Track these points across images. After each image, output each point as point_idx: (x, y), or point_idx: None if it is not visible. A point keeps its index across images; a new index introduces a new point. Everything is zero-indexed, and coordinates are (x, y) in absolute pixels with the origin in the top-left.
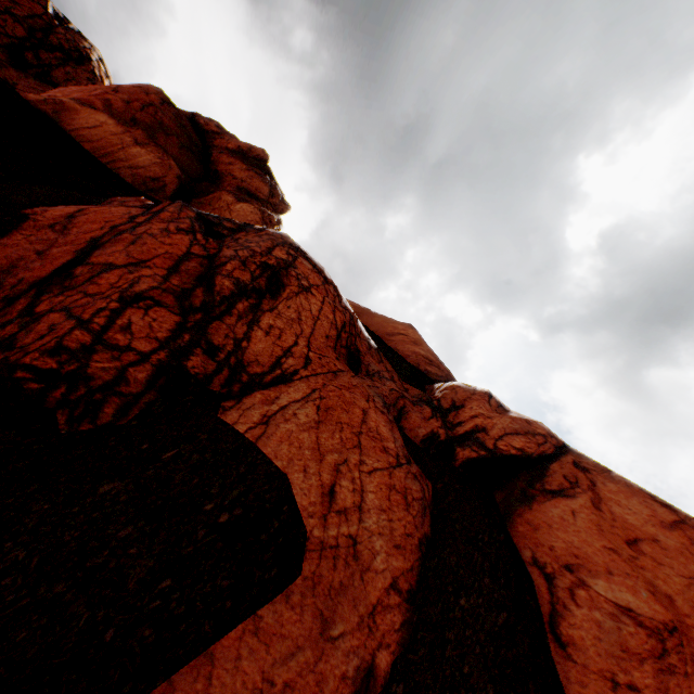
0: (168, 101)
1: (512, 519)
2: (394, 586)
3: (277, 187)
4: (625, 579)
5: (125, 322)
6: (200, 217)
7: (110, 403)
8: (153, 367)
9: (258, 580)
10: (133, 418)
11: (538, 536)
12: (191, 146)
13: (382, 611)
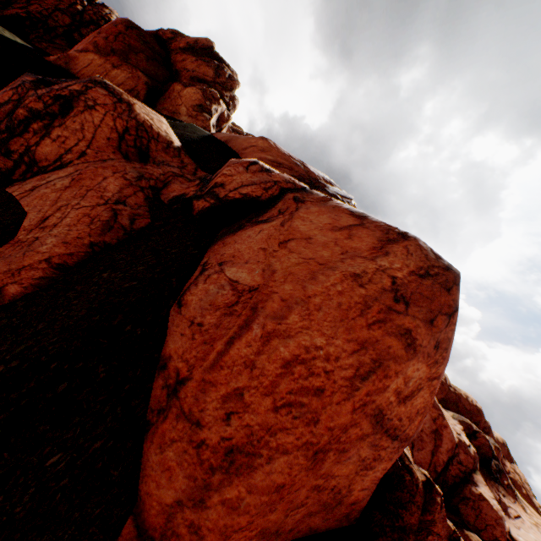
0: (130, 26)
1: (216, 243)
2: (48, 260)
3: (226, 68)
4: (253, 265)
5: None
6: (40, 81)
7: None
8: None
9: None
10: None
11: (222, 249)
12: (155, 57)
13: (30, 270)
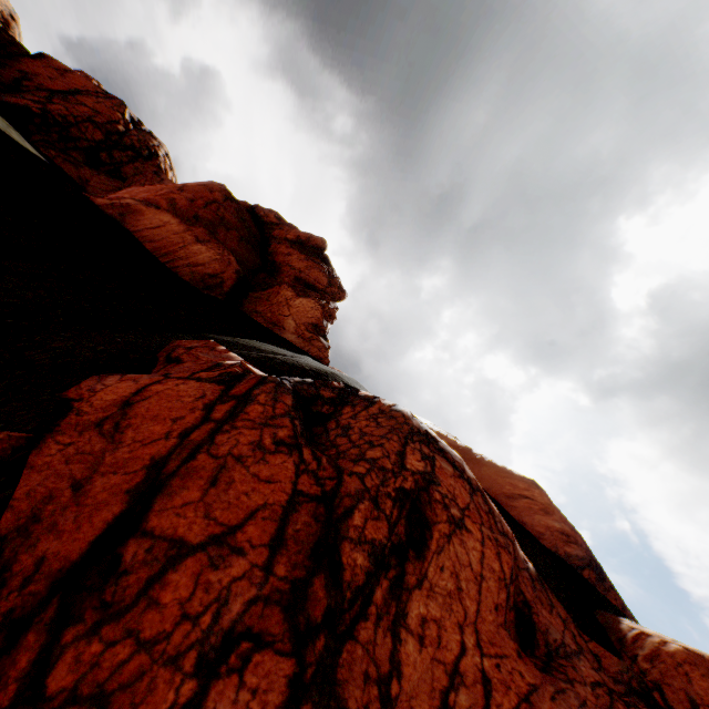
0: (231, 197)
1: None
2: None
3: (333, 273)
4: None
5: None
6: (296, 398)
7: None
8: None
9: None
10: None
11: None
12: (250, 238)
13: None
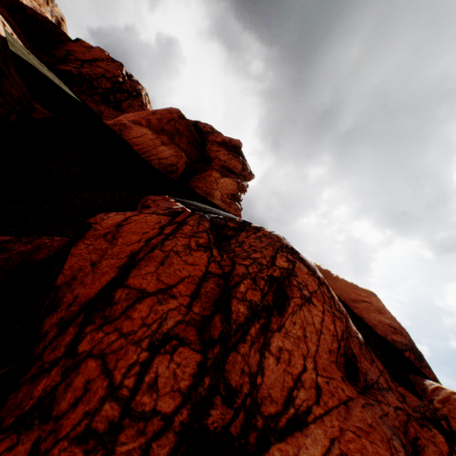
0: (182, 116)
1: None
2: None
3: (246, 163)
4: None
5: (151, 377)
6: (212, 224)
7: None
8: (175, 435)
9: None
10: None
11: None
12: (194, 142)
13: None
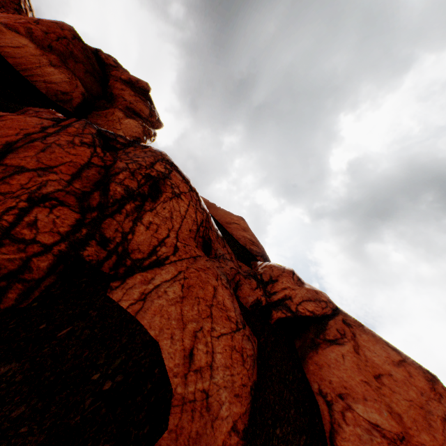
0: (78, 37)
1: (306, 361)
2: (234, 428)
3: (155, 110)
4: (374, 403)
5: (31, 219)
6: (99, 133)
7: (13, 289)
8: (54, 256)
9: (133, 439)
10: (34, 300)
11: (322, 373)
12: (94, 73)
13: None
